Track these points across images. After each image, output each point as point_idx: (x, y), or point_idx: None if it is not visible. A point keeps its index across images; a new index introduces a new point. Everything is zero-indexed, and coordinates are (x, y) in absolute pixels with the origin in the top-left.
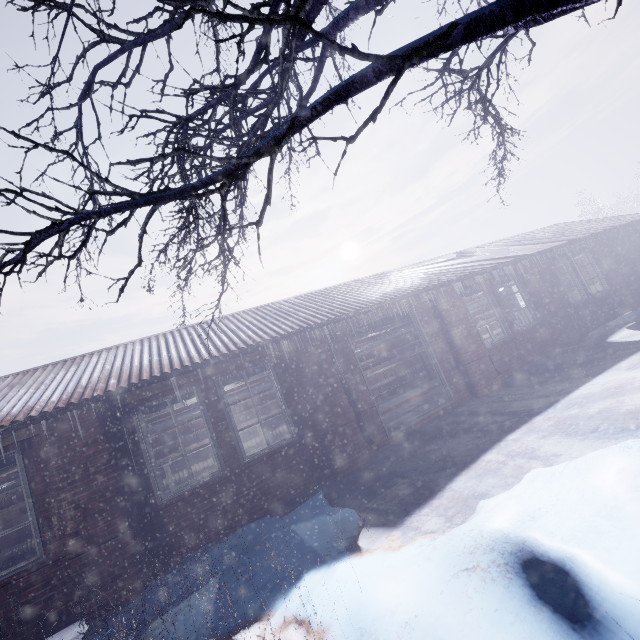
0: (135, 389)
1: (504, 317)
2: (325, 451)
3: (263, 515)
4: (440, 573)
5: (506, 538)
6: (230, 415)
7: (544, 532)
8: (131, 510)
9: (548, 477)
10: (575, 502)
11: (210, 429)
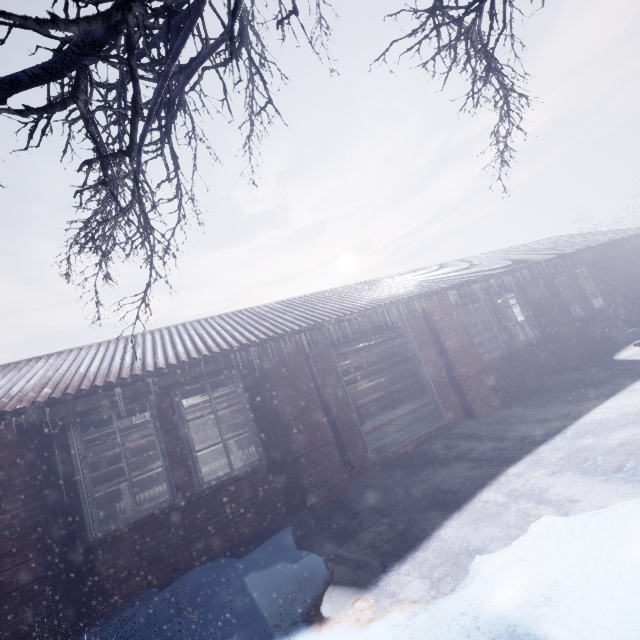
0: (69, 401)
1: (502, 330)
2: (297, 477)
3: (219, 554)
4: None
5: (513, 637)
6: (188, 433)
7: (568, 632)
8: (52, 549)
9: (565, 534)
10: (610, 584)
11: (162, 449)
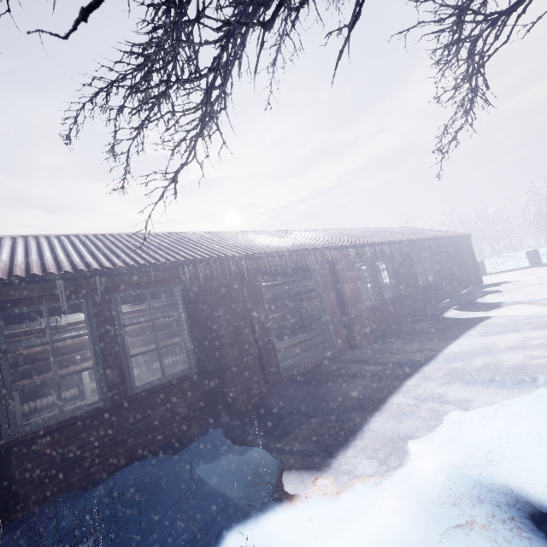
0: (0, 285)
1: (377, 286)
2: (224, 386)
3: (146, 455)
4: (423, 531)
5: (483, 486)
6: (124, 337)
7: (520, 479)
8: None
9: (478, 420)
10: (534, 446)
11: (96, 350)
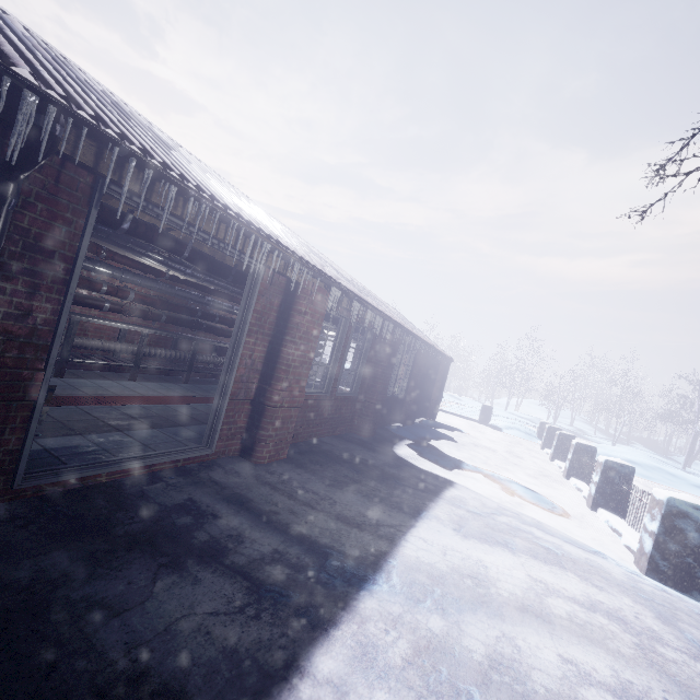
0: None
1: (337, 369)
2: None
3: None
4: None
5: None
6: None
7: None
8: None
9: None
10: None
11: None
